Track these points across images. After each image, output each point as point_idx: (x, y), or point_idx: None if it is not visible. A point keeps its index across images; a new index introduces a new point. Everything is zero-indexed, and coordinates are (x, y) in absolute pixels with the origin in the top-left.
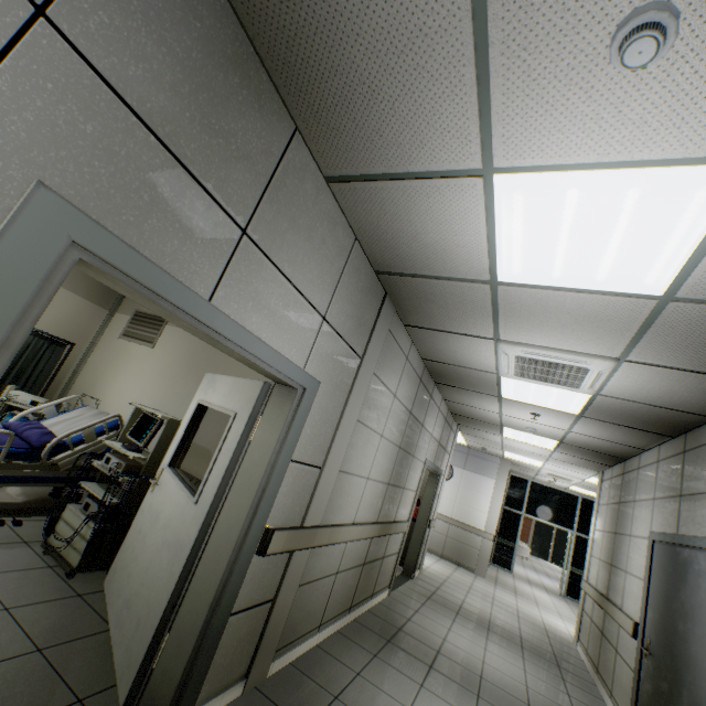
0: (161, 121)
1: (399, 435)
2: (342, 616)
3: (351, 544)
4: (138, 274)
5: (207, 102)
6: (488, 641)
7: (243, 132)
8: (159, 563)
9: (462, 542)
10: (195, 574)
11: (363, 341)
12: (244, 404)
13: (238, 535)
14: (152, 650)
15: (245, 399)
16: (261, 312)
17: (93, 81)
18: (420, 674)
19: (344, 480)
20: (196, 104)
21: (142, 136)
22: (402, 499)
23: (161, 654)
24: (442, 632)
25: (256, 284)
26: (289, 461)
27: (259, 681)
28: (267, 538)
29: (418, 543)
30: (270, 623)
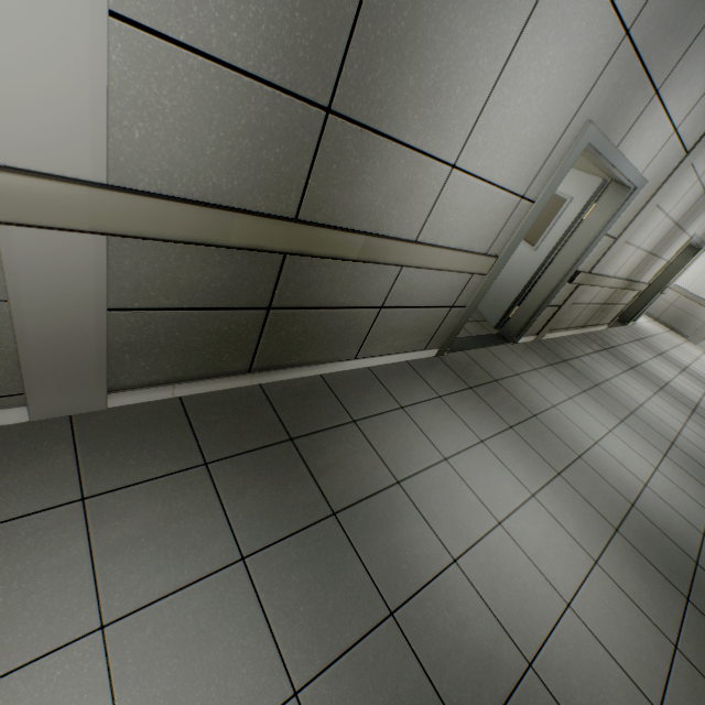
0: (648, 50)
1: (681, 213)
2: (577, 329)
3: (603, 290)
4: (599, 148)
5: (681, 12)
6: (679, 374)
7: (693, 15)
8: (505, 277)
9: (687, 313)
10: (535, 285)
11: (697, 137)
12: (579, 193)
13: (565, 271)
14: (508, 311)
15: (581, 190)
16: (637, 143)
17: (629, 52)
18: (624, 368)
19: (623, 248)
20: (673, 20)
21: (635, 67)
22: (652, 266)
23: (514, 313)
24: (643, 359)
25: (644, 125)
26: (604, 235)
27: (539, 339)
28: (574, 276)
29: (643, 303)
30: (554, 317)
